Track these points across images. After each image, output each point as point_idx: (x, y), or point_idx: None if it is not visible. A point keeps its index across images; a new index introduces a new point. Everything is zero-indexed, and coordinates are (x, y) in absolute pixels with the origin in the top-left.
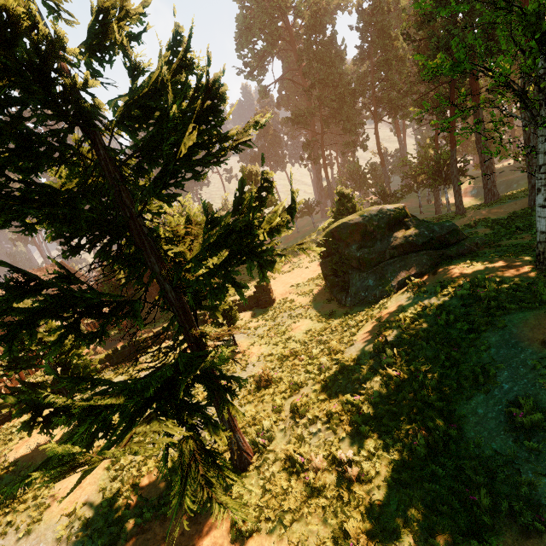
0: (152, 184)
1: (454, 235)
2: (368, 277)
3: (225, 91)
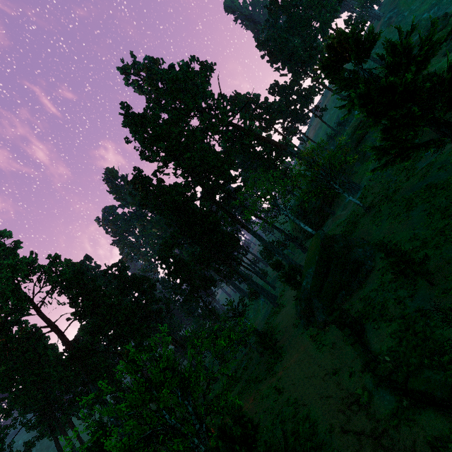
0: None
1: None
2: (356, 250)
3: None
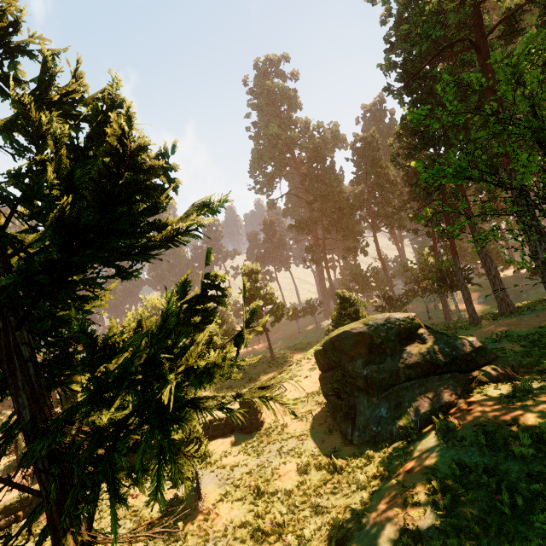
0: (25, 283)
1: (482, 354)
2: (379, 404)
3: (160, 164)
